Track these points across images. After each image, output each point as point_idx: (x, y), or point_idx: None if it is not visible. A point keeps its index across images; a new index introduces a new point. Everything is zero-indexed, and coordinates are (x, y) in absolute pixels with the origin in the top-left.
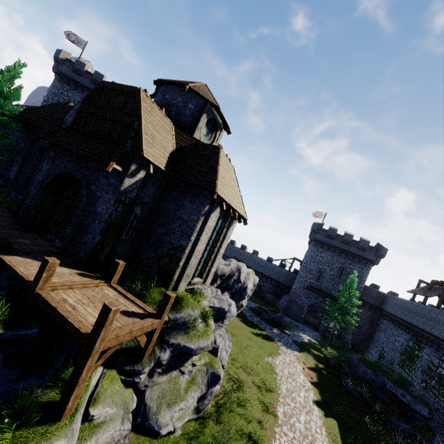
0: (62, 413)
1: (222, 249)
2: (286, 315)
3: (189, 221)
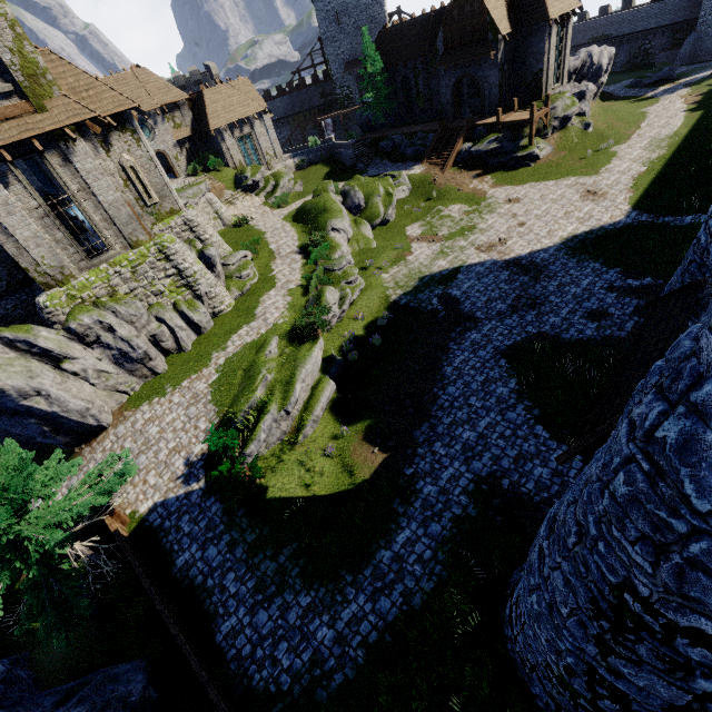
0: (532, 144)
1: (567, 50)
2: (693, 64)
3: (539, 51)
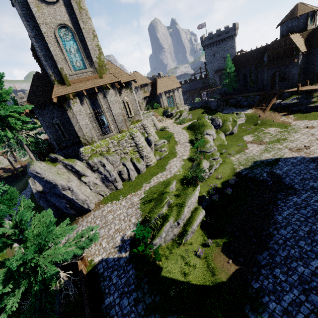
0: None
1: None
2: None
3: None
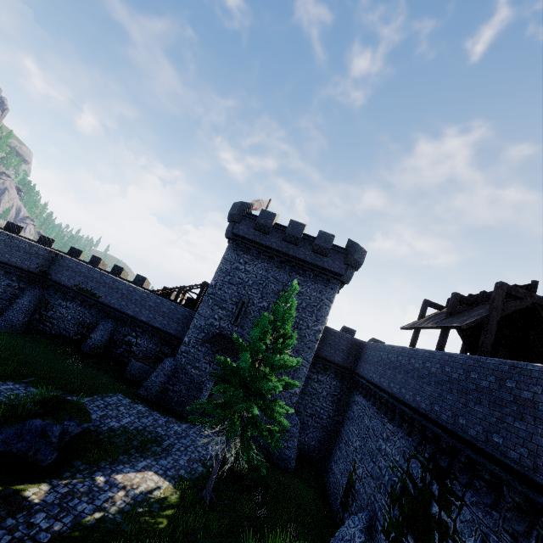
0: None
1: None
2: (158, 407)
3: None
